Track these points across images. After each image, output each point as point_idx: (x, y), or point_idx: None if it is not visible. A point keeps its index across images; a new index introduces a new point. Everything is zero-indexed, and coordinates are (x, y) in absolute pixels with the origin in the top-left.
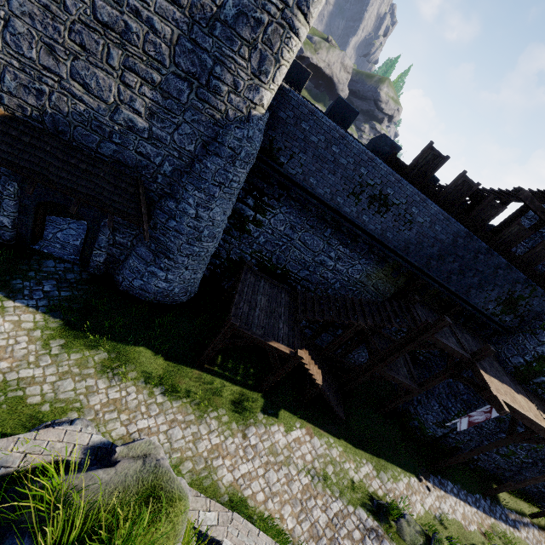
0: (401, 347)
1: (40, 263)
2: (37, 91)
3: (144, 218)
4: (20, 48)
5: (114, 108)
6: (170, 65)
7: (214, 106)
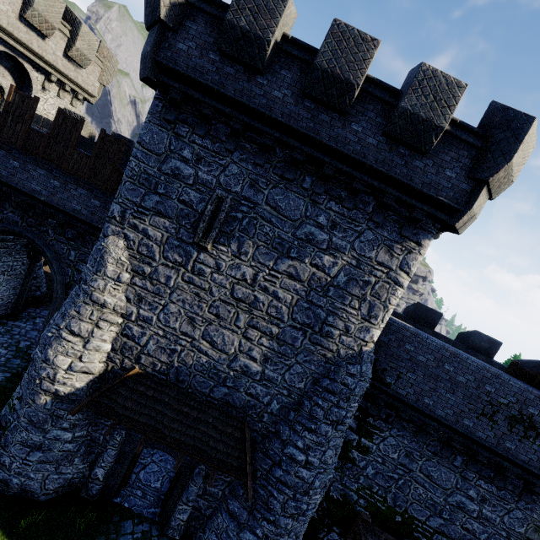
0: None
1: (118, 528)
2: (171, 350)
3: (248, 470)
4: (168, 322)
5: (233, 357)
6: (288, 320)
7: (325, 346)
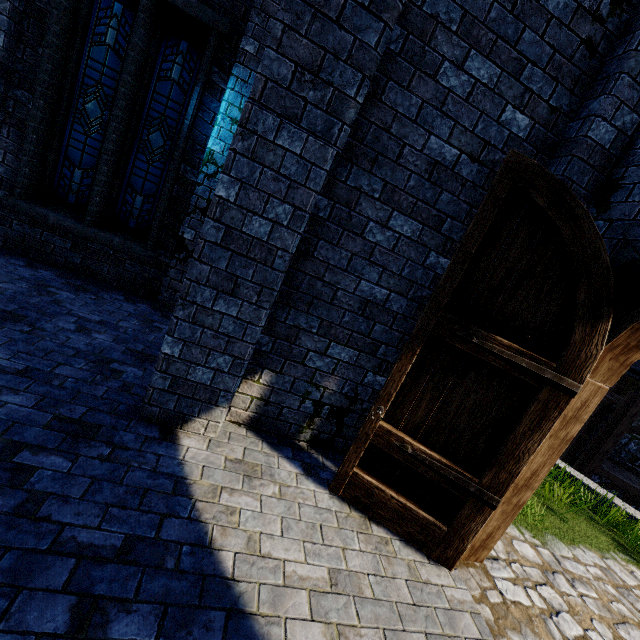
0: (612, 430)
1: None
2: None
3: None
4: None
5: None
6: None
7: None
